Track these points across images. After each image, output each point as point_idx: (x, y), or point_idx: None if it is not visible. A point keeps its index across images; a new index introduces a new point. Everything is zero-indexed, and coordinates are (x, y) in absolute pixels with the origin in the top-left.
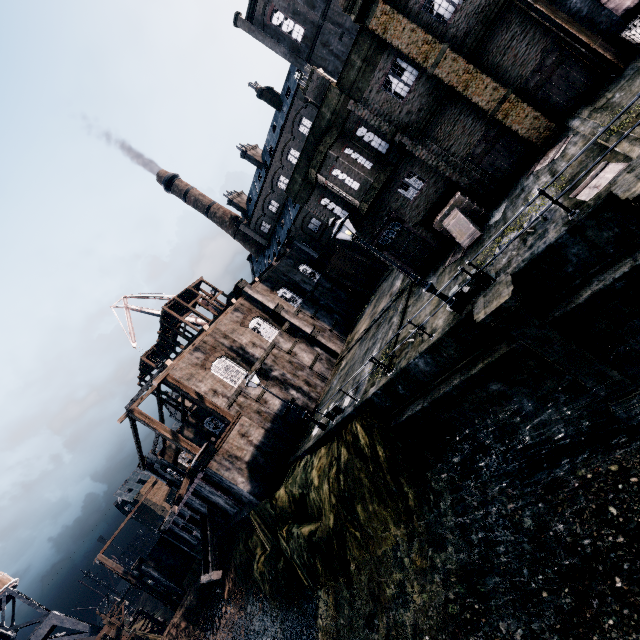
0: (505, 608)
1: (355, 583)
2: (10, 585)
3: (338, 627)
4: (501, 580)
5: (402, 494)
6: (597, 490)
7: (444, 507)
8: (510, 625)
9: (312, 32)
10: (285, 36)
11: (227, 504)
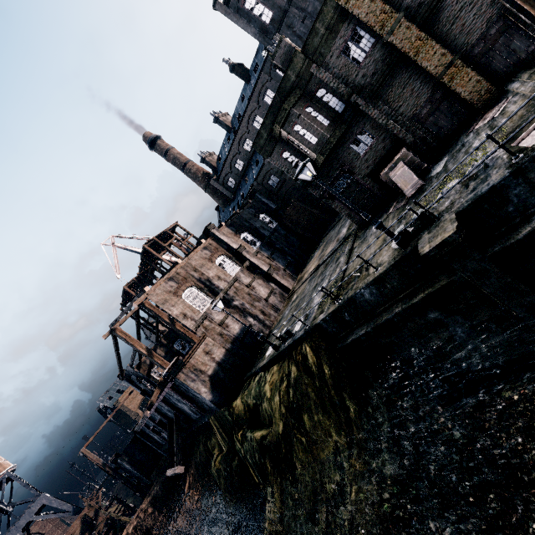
0: (435, 509)
1: (300, 481)
2: (9, 469)
3: (283, 518)
4: (431, 485)
5: (344, 407)
6: (523, 409)
7: (381, 419)
8: (439, 524)
9: (279, 15)
10: (256, 18)
11: (191, 411)
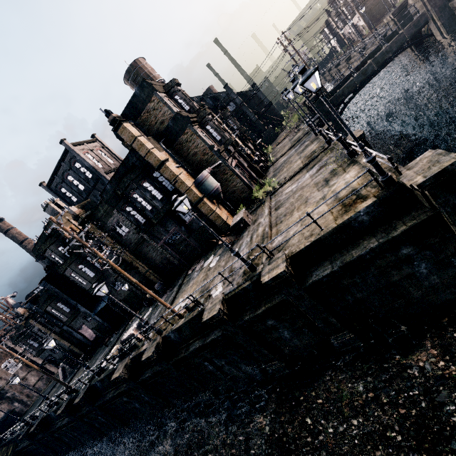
0: None
1: None
2: None
3: None
4: None
5: None
6: None
7: None
8: None
9: (81, 201)
10: (68, 197)
11: None
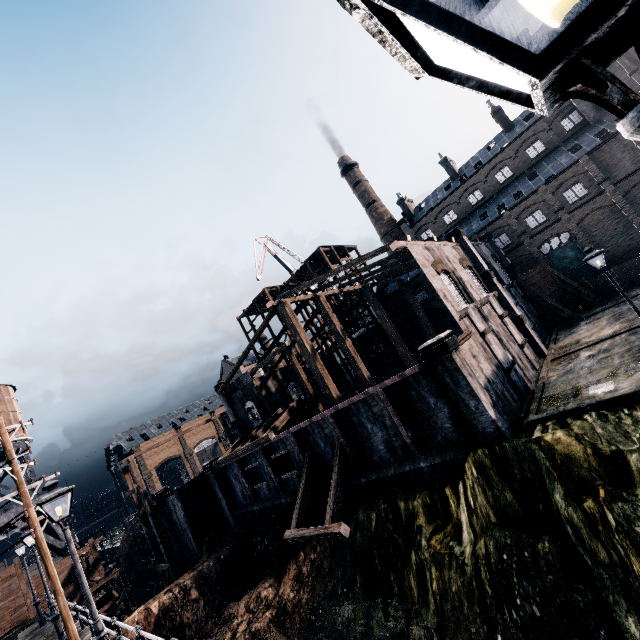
0: None
1: None
2: (25, 440)
3: None
4: None
5: None
6: None
7: None
8: None
9: None
10: None
11: (386, 444)
